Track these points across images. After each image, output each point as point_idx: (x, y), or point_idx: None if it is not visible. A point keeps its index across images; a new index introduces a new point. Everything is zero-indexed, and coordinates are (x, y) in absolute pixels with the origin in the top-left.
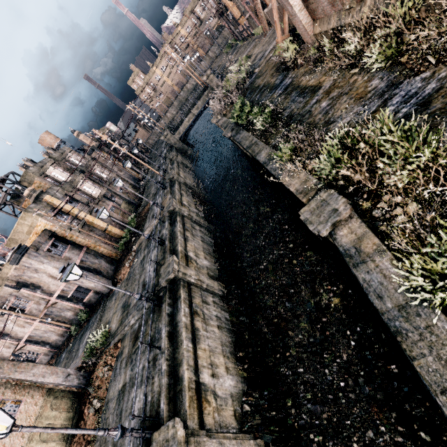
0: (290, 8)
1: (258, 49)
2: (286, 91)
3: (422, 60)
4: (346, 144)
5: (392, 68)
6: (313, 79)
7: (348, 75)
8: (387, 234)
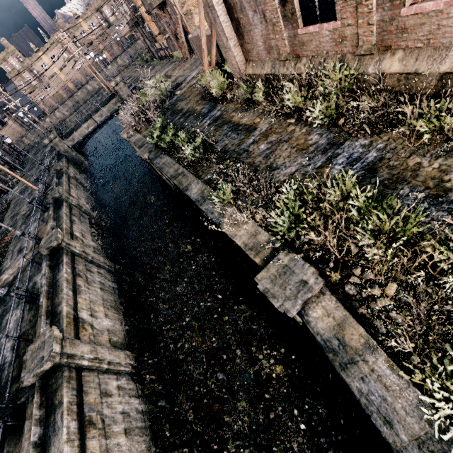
0: (225, 40)
1: (179, 72)
2: (215, 122)
3: (357, 127)
4: (303, 199)
5: (329, 127)
6: (246, 117)
7: (286, 123)
8: (370, 320)
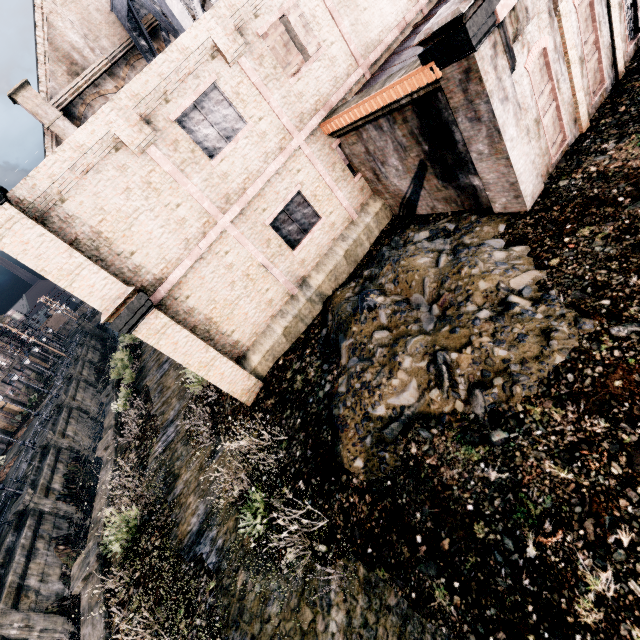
0: None
1: None
2: None
3: None
4: None
5: None
6: None
7: None
8: None
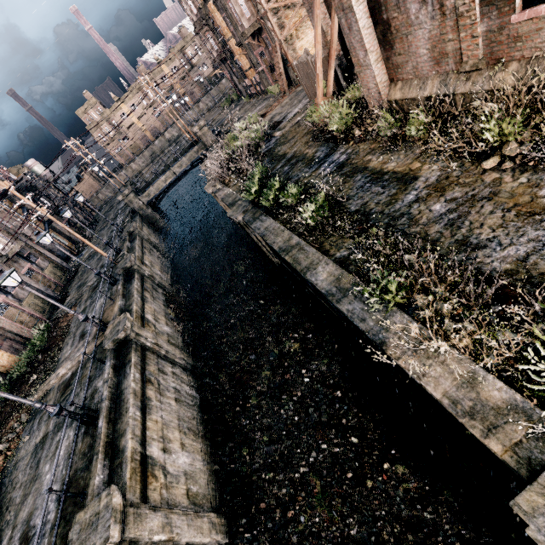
0: (362, 54)
1: (275, 109)
2: (340, 170)
3: None
4: None
5: None
6: (393, 162)
7: (478, 169)
8: None
